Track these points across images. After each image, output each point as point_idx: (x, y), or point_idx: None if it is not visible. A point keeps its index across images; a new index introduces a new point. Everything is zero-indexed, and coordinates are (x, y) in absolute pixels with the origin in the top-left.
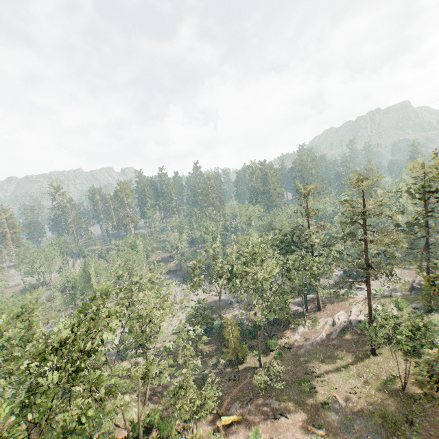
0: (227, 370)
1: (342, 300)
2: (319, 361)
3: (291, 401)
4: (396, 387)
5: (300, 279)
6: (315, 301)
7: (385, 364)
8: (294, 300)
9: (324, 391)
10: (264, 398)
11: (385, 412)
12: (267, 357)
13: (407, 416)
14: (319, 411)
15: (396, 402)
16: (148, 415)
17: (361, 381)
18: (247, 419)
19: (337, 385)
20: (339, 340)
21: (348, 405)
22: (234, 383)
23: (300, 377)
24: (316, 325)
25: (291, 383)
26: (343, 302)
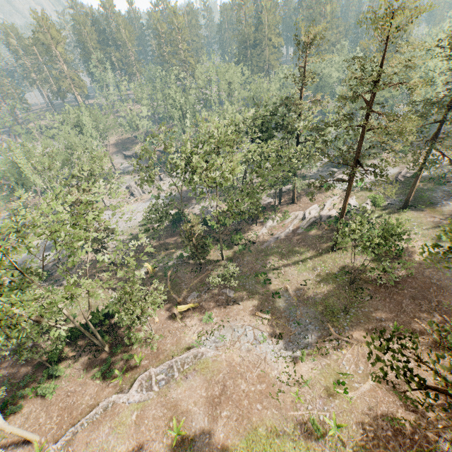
0: (190, 263)
1: (319, 192)
2: (280, 255)
3: (245, 291)
4: (344, 282)
5: (272, 176)
6: (291, 193)
7: (341, 260)
8: (269, 192)
9: (278, 282)
10: (221, 288)
11: (328, 302)
12: (231, 250)
13: (346, 308)
14: (269, 300)
15: (339, 295)
16: (107, 307)
17: (314, 274)
18: (203, 306)
19: (291, 277)
20: (304, 235)
21: (297, 295)
22: (195, 274)
23: (259, 269)
24: (286, 219)
25: (249, 275)
26: (320, 194)
